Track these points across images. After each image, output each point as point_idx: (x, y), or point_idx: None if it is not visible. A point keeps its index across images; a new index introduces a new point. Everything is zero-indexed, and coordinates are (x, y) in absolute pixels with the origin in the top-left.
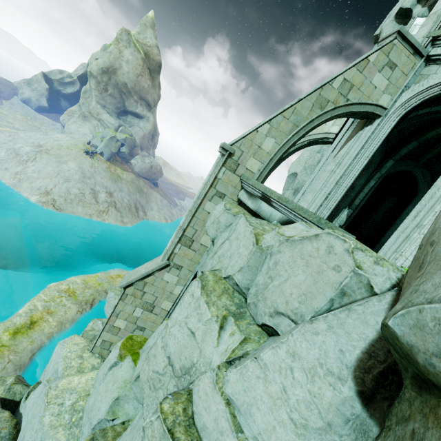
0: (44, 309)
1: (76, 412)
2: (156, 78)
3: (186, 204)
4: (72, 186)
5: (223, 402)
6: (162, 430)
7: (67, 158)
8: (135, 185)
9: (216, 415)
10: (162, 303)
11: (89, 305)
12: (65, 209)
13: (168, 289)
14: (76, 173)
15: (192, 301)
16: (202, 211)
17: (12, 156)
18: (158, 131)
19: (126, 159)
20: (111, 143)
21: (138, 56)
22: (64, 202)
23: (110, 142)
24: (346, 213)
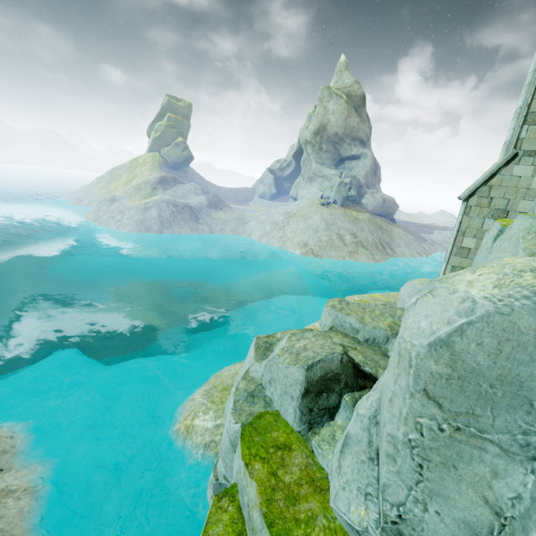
0: None
1: None
2: (362, 112)
3: (437, 238)
4: (321, 235)
5: None
6: None
7: (310, 214)
8: (373, 223)
9: None
10: (517, 205)
11: None
12: (322, 255)
13: (522, 185)
14: (320, 223)
15: None
16: None
17: (273, 226)
18: (378, 164)
19: (356, 201)
20: (340, 189)
21: (341, 101)
22: (319, 250)
23: (339, 189)
24: None
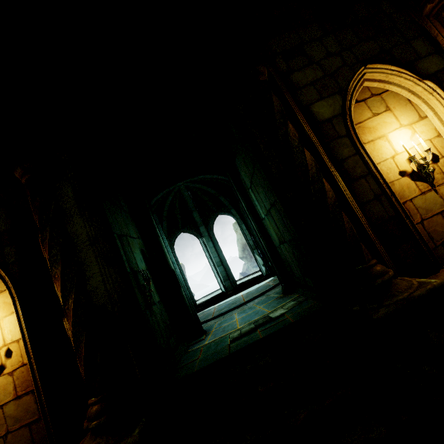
0: None
1: None
2: None
3: None
4: None
5: None
6: None
7: None
8: None
9: None
10: None
11: None
12: None
13: None
14: None
15: None
16: None
17: None
18: None
19: None
20: None
21: None
22: None
23: None
24: (256, 255)
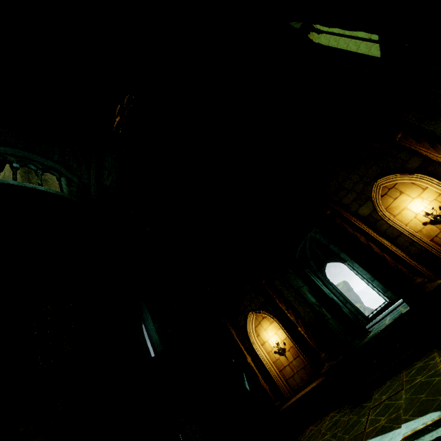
0: None
1: None
2: None
3: None
4: None
5: None
6: None
7: None
8: None
9: None
10: None
11: None
12: None
13: None
14: None
15: None
16: None
17: None
18: None
19: None
20: None
21: None
22: None
23: None
24: None
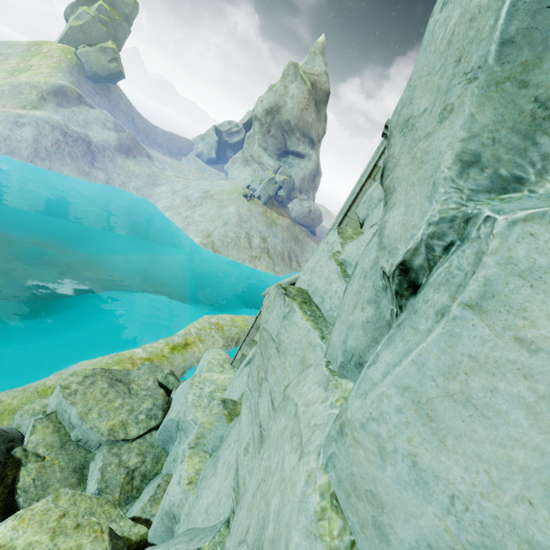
0: (196, 335)
1: (213, 400)
2: (323, 109)
3: None
4: (230, 229)
5: (336, 264)
6: (277, 290)
7: (228, 202)
8: (290, 231)
9: (328, 275)
10: None
11: (235, 343)
12: (222, 252)
13: None
14: (234, 217)
15: (326, 247)
16: (356, 209)
17: (184, 202)
18: (320, 171)
19: (283, 203)
20: (269, 186)
21: (304, 88)
22: (221, 245)
23: (268, 185)
24: None
